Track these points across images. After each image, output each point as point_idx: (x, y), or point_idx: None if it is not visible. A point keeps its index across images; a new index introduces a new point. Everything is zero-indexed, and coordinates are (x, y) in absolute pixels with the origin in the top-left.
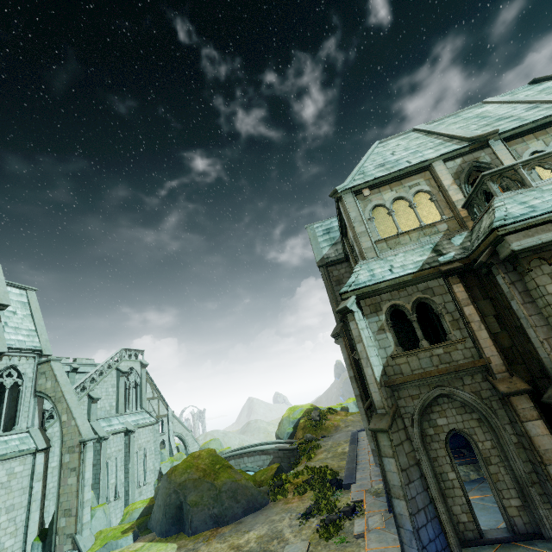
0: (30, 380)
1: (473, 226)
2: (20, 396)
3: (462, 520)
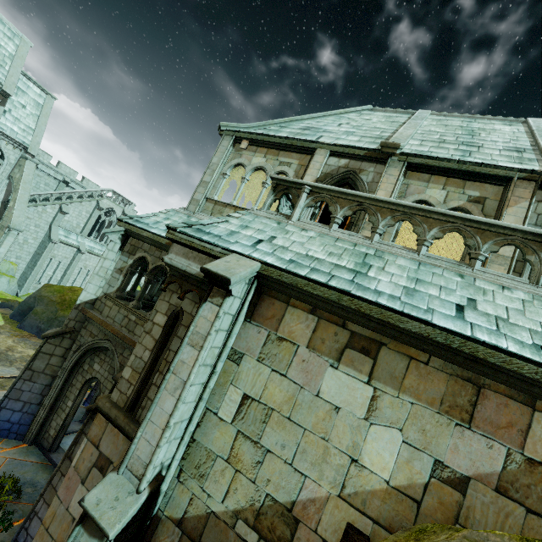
0: (10, 165)
1: None
2: None
3: (50, 432)
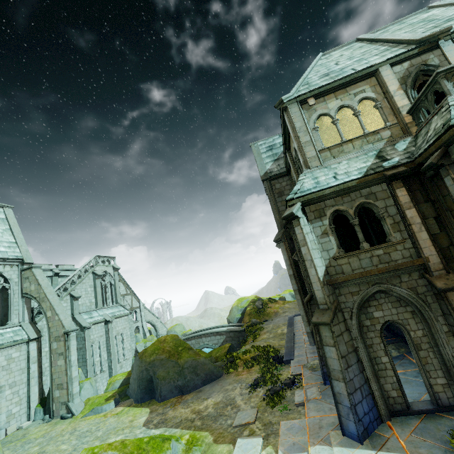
0: (16, 284)
1: (419, 131)
2: (9, 297)
3: (392, 395)
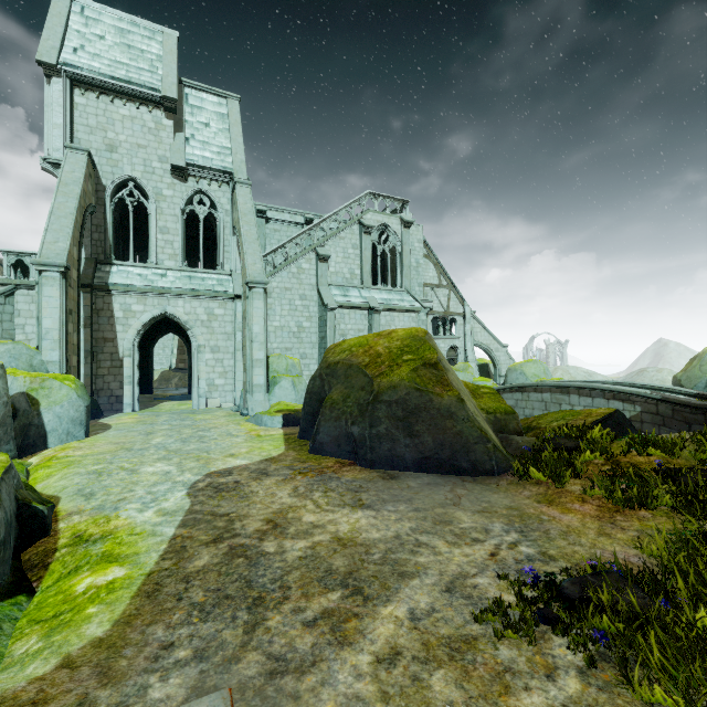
0: (227, 214)
1: None
2: (218, 232)
3: None
